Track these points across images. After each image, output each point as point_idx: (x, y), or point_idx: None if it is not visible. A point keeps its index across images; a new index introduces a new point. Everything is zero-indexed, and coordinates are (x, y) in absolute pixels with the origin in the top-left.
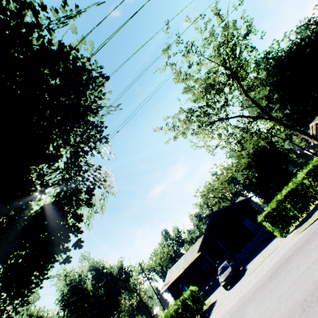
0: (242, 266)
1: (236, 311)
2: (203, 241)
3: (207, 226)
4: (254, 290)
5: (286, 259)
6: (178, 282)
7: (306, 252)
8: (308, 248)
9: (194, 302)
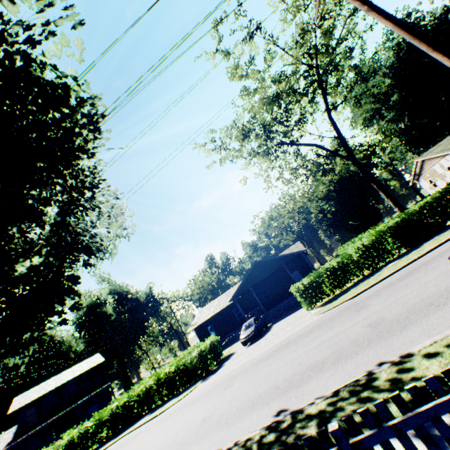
0: (272, 322)
1: (232, 377)
2: (238, 291)
3: (246, 276)
4: (253, 362)
5: (288, 342)
6: (206, 325)
7: (299, 345)
8: (303, 341)
9: (211, 352)
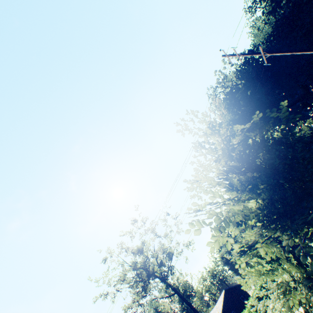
0: None
1: None
2: None
3: None
4: None
5: None
6: None
7: None
8: None
9: None
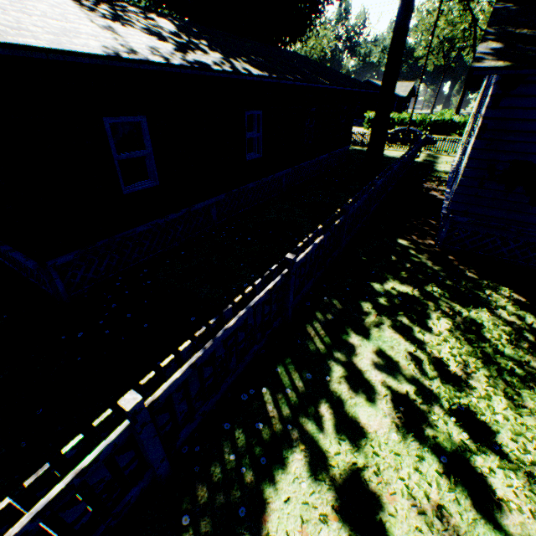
0: None
1: None
2: None
3: None
4: None
5: None
6: None
7: None
8: None
9: None
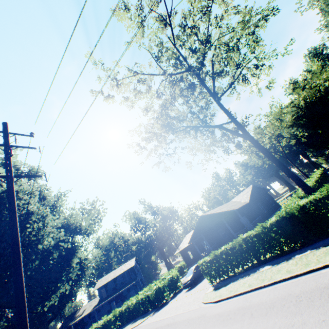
0: None
1: None
2: (194, 235)
3: (196, 226)
4: (155, 328)
5: (168, 326)
6: (186, 250)
7: None
8: None
9: (169, 286)
